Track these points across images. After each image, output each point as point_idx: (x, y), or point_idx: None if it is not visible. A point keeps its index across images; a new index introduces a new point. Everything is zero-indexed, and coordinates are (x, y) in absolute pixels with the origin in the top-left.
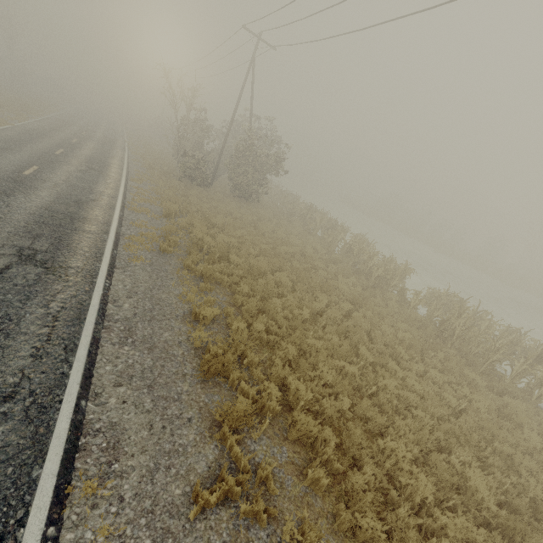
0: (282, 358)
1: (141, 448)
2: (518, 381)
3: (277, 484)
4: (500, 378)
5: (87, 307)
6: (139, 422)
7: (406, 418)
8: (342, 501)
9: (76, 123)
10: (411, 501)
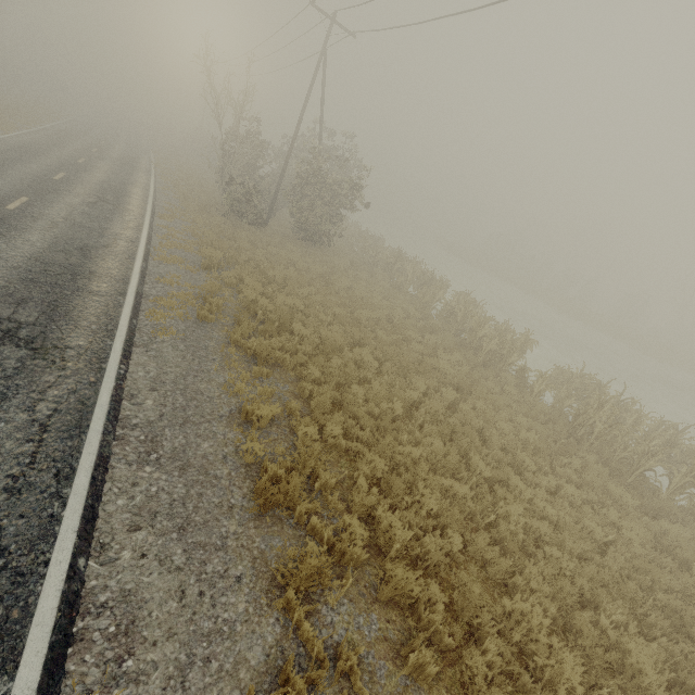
0: (368, 475)
1: (167, 630)
2: (679, 498)
3: (366, 675)
4: (652, 492)
5: (92, 408)
6: (165, 588)
7: (537, 558)
8: (455, 694)
9: (85, 136)
10: (552, 690)
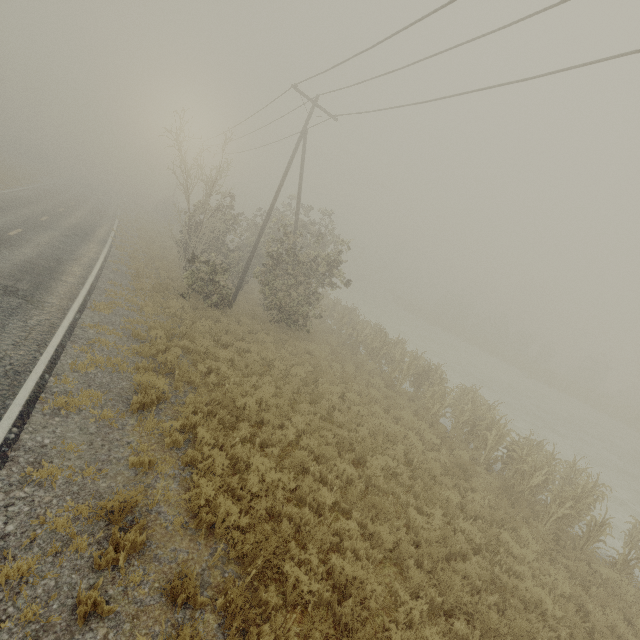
0: None
1: None
2: None
3: None
4: None
5: None
6: None
7: None
8: None
9: (42, 203)
10: None
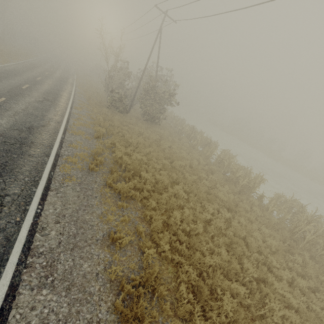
0: (185, 280)
1: None
2: None
3: None
4: None
5: (13, 243)
6: None
7: None
8: None
9: (43, 66)
10: None
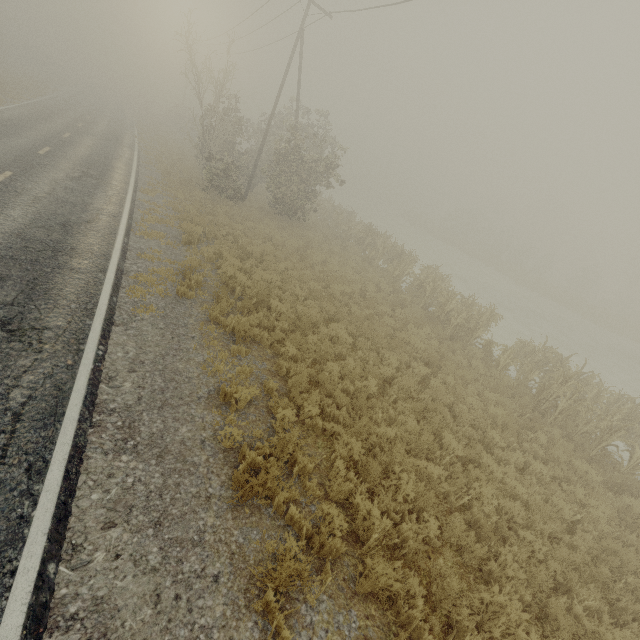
0: (344, 456)
1: None
2: None
3: None
4: (613, 466)
5: (68, 393)
6: (139, 593)
7: (509, 540)
8: None
9: (71, 111)
10: None
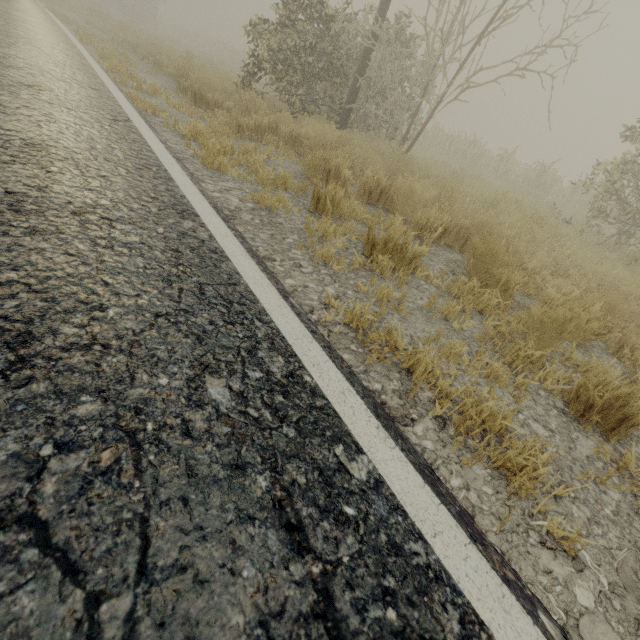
0: None
1: None
2: None
3: None
4: None
5: None
6: None
7: None
8: None
9: None
10: None
